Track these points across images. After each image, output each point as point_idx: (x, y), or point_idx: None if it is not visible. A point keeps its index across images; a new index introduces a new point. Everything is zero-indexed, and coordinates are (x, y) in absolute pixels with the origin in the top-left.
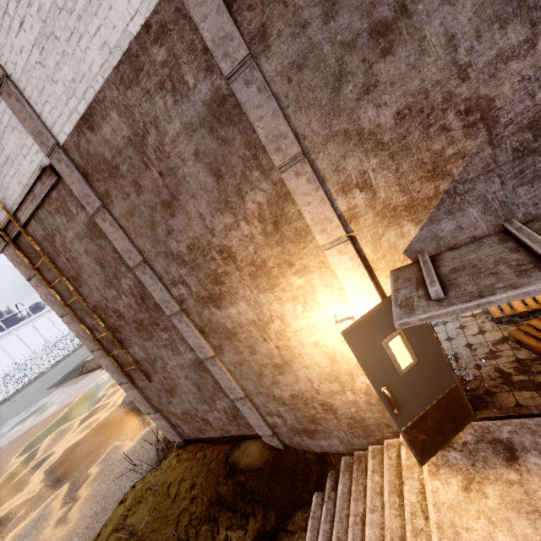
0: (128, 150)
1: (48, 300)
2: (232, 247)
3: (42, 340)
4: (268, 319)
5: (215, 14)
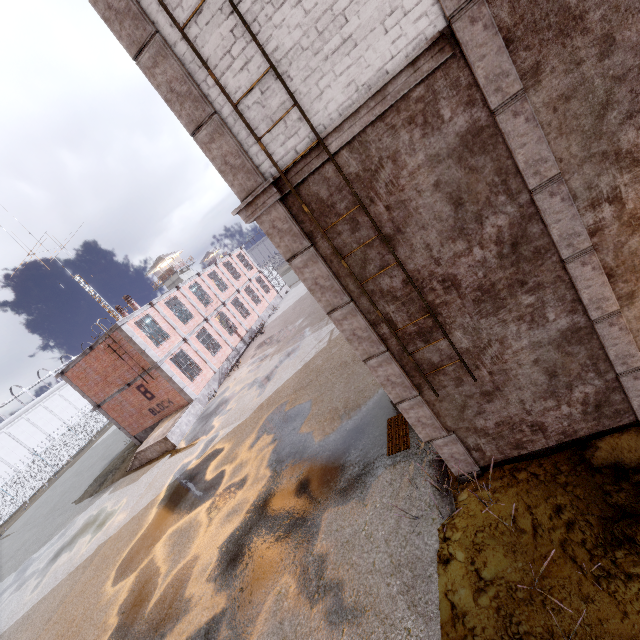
0: None
1: (316, 287)
2: None
3: (24, 450)
4: None
5: None
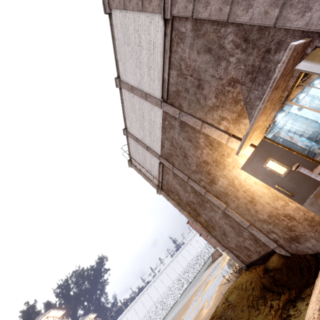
0: (171, 147)
1: (174, 206)
2: (205, 159)
3: (196, 251)
4: (232, 181)
5: (170, 109)
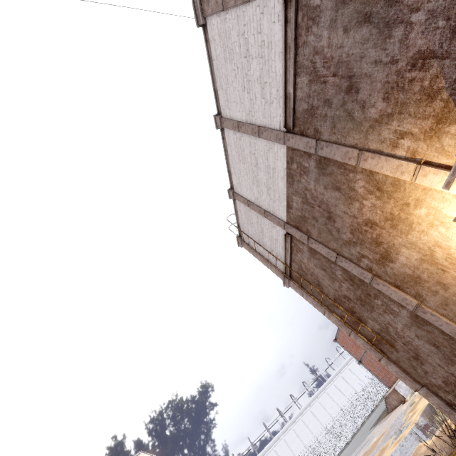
0: (304, 206)
1: (314, 305)
2: (369, 218)
3: (352, 390)
4: (429, 252)
5: (300, 141)
